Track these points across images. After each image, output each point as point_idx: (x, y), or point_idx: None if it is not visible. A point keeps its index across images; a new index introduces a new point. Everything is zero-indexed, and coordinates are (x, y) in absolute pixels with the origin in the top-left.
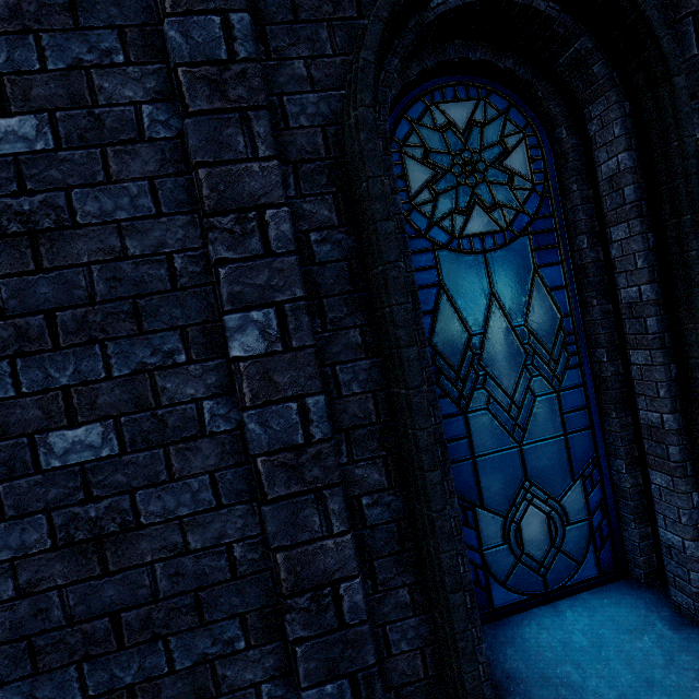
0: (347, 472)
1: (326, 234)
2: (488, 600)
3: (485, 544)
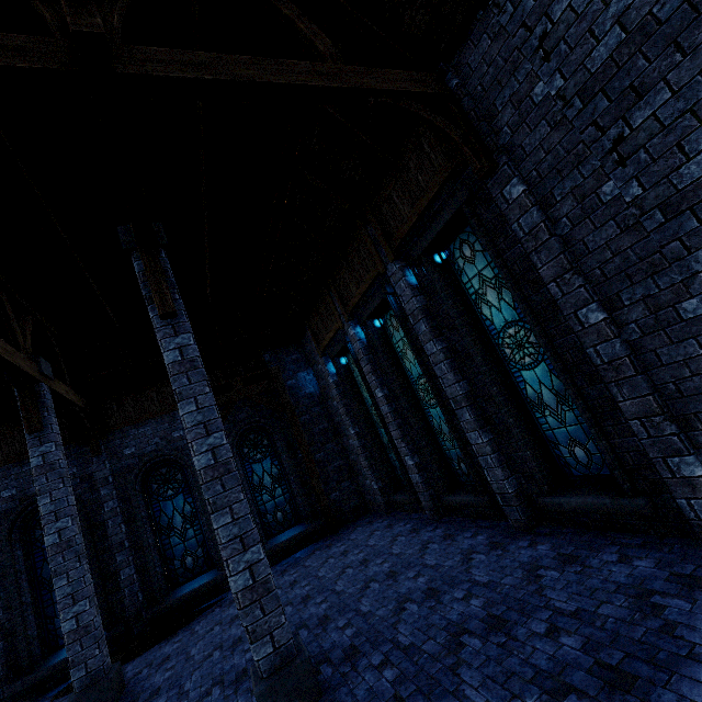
0: (3, 617)
1: (1, 564)
2: (58, 644)
3: (57, 627)
